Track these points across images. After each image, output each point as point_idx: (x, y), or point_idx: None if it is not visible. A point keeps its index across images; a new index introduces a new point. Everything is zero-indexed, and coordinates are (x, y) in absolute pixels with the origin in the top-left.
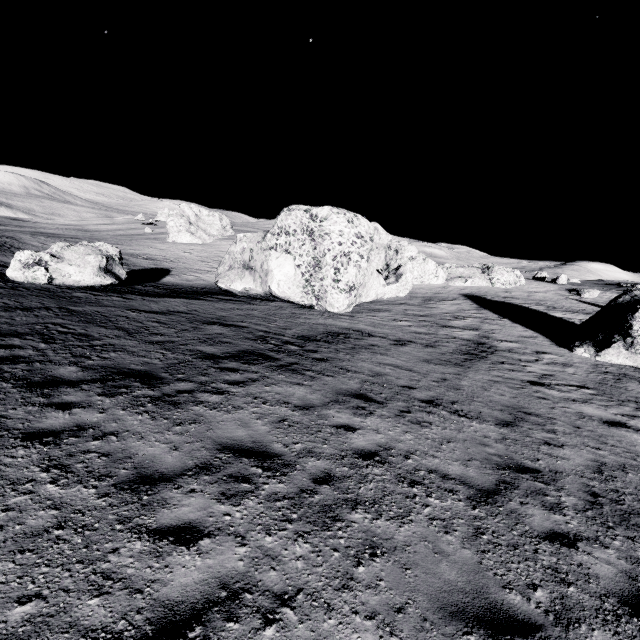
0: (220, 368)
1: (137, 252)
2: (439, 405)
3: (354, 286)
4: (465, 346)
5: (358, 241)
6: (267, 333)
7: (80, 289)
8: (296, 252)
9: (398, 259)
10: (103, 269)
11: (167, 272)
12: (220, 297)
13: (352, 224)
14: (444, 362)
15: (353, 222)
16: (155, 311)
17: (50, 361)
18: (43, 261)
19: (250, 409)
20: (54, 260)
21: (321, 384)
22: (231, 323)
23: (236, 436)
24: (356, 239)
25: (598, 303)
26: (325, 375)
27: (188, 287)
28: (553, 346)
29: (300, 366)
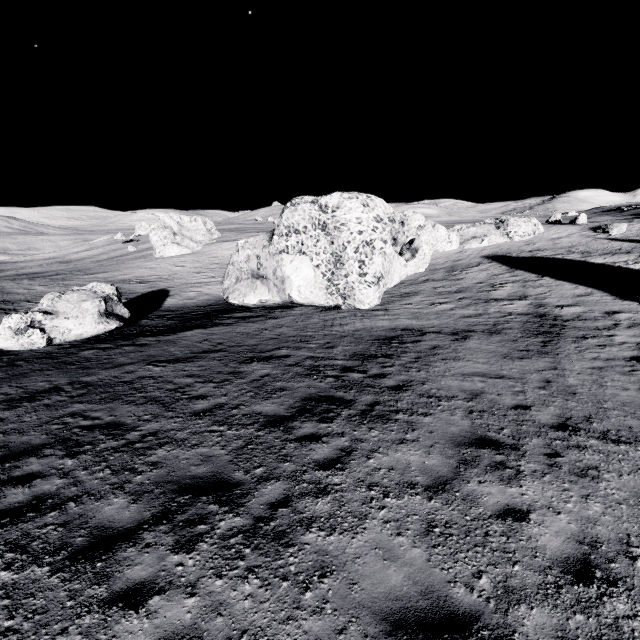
0: (297, 439)
1: (128, 277)
2: (578, 429)
3: (381, 276)
4: (529, 323)
5: (379, 225)
6: (315, 360)
7: (85, 344)
8: (311, 251)
9: (405, 231)
10: (104, 314)
11: (166, 293)
12: (235, 315)
13: (368, 207)
14: (525, 353)
15: (368, 205)
16: (179, 358)
17: (87, 493)
18: (36, 322)
19: (377, 515)
20: (48, 317)
21: (427, 433)
22: (269, 354)
23: (394, 588)
24: (376, 224)
25: (630, 238)
26: (420, 414)
27: (195, 308)
28: (617, 301)
29: (383, 407)
